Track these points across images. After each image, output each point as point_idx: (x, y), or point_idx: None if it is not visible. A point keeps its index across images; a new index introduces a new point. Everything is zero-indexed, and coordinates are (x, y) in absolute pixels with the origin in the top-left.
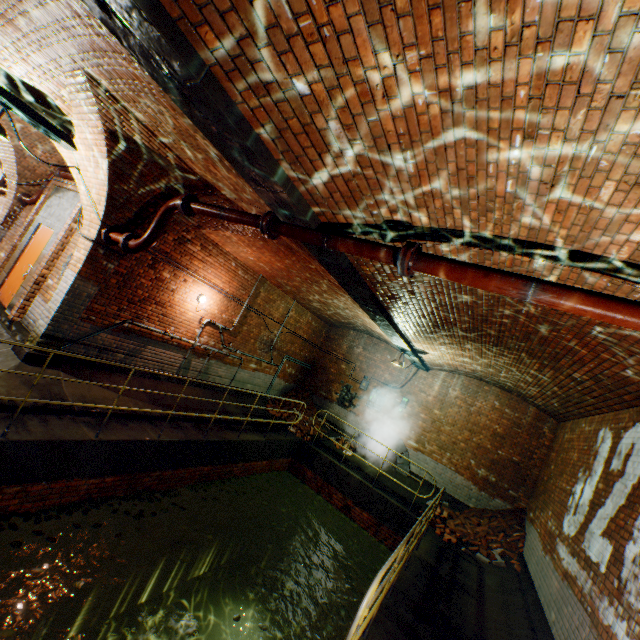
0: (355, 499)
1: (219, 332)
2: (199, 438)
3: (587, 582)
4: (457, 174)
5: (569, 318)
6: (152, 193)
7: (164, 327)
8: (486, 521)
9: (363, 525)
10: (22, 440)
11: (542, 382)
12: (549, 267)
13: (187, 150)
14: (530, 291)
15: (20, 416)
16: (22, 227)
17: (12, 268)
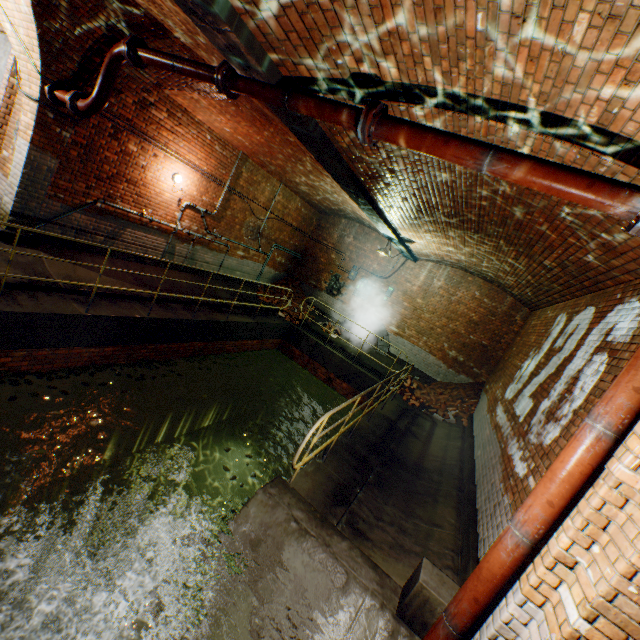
0: (336, 373)
1: (201, 216)
2: (188, 318)
3: (508, 429)
4: (423, 4)
5: (542, 199)
6: (92, 35)
7: (141, 209)
8: (448, 392)
9: (342, 393)
10: (15, 312)
11: (518, 271)
12: (523, 136)
13: None
14: (486, 161)
15: (8, 292)
16: None
17: None
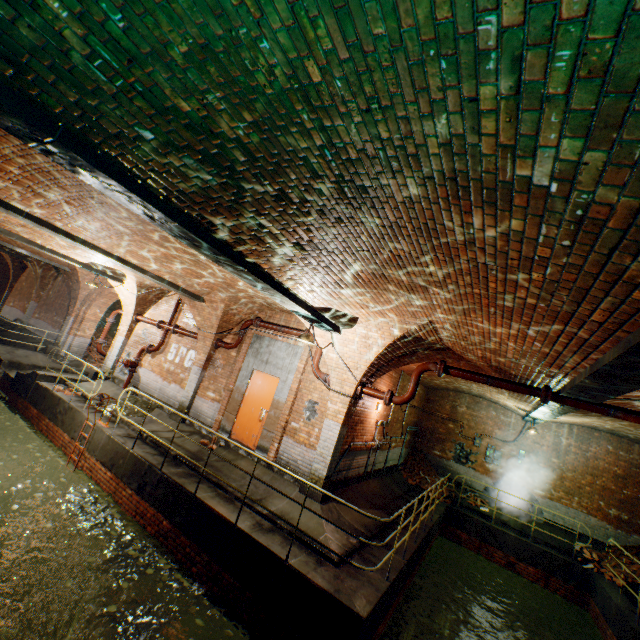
0: (517, 555)
1: (383, 427)
2: (423, 533)
3: None
4: None
5: None
6: (394, 355)
7: (361, 438)
8: (636, 558)
9: (531, 578)
10: (393, 579)
11: None
12: None
13: (463, 343)
14: None
15: (362, 555)
16: (233, 372)
17: (238, 410)
